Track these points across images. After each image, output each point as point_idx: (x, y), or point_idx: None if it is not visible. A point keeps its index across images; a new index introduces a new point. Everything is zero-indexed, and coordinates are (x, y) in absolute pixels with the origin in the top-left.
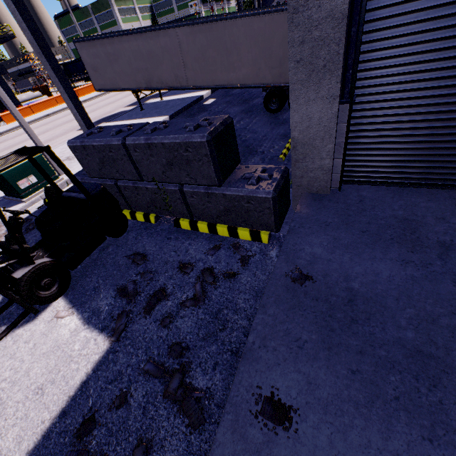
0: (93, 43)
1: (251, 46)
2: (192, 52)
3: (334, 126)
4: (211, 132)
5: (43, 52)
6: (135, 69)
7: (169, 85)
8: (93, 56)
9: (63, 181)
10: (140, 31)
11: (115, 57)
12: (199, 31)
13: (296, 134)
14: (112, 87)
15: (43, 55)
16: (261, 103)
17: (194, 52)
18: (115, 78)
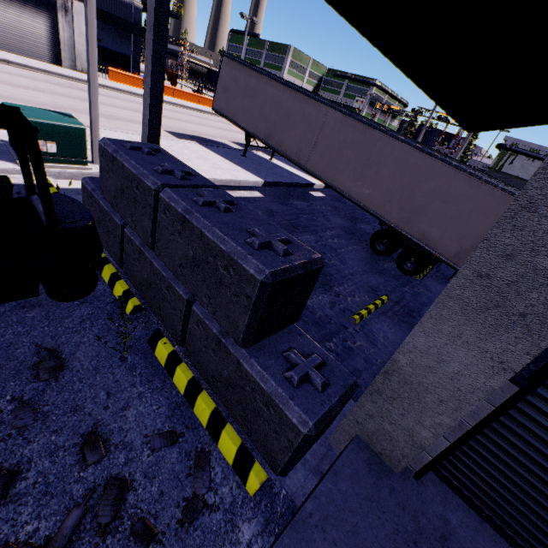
0: (241, 67)
1: (394, 174)
2: (331, 139)
3: (475, 402)
4: (278, 272)
5: (156, 28)
6: (264, 116)
7: (287, 152)
8: (232, 78)
9: (88, 171)
10: (292, 87)
11: (252, 92)
12: (351, 126)
13: (404, 360)
14: (229, 116)
15: (153, 32)
16: (369, 233)
17: (333, 140)
18: (239, 110)
